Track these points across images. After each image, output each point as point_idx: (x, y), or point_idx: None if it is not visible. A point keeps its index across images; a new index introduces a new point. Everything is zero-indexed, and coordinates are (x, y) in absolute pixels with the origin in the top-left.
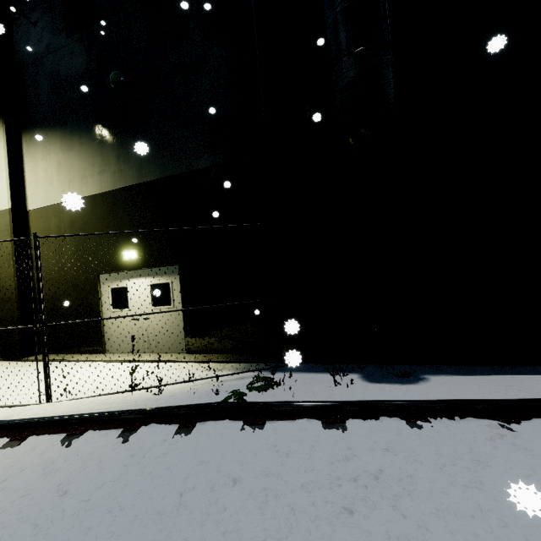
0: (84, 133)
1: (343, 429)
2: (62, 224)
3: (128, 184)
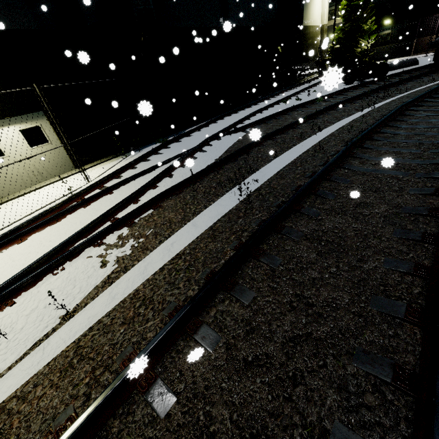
0: None
1: (191, 135)
2: None
3: None
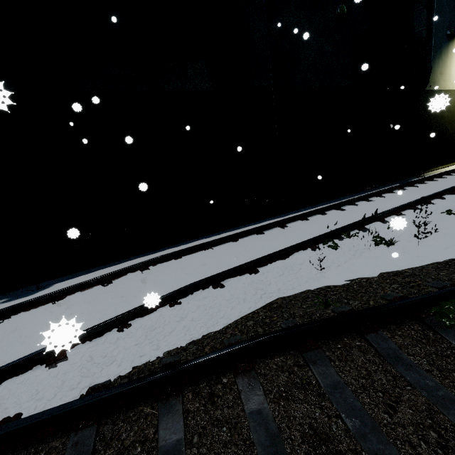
0: None
1: None
2: None
3: None
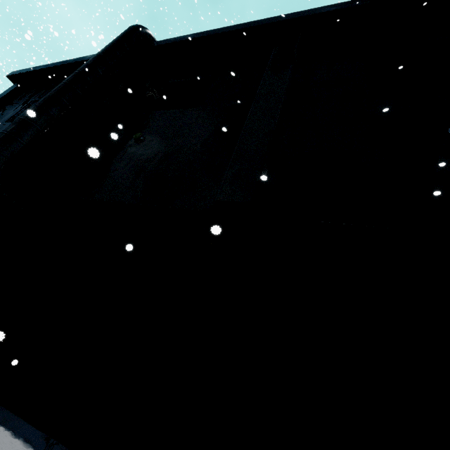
0: None
1: None
2: None
3: None
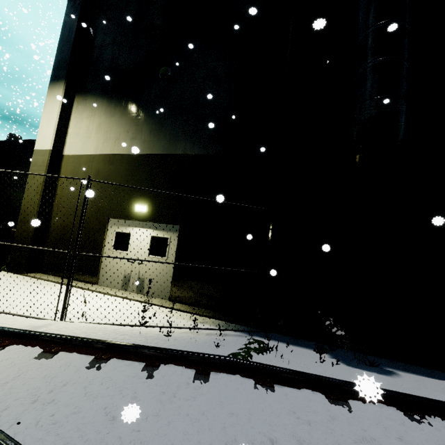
0: (127, 106)
1: (349, 408)
2: (89, 171)
3: (153, 152)
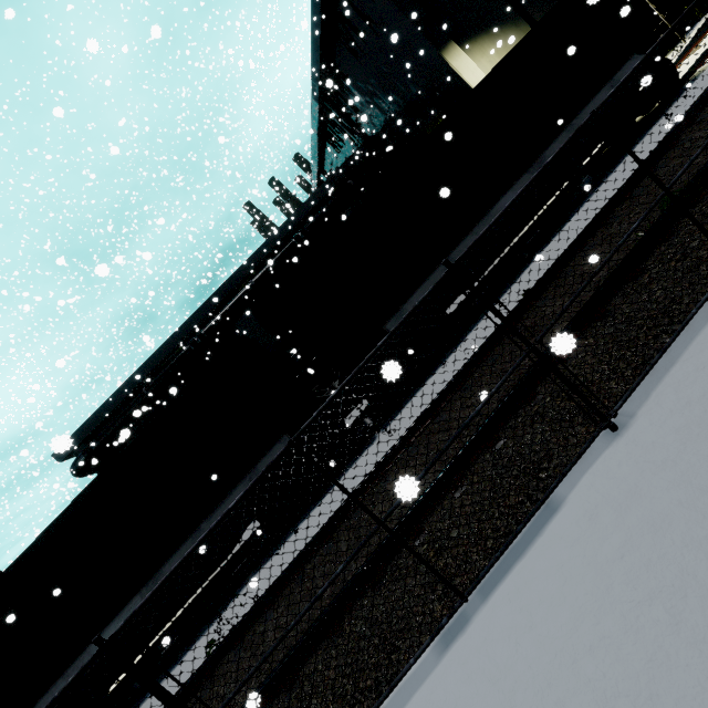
0: (501, 26)
1: None
2: None
3: None
